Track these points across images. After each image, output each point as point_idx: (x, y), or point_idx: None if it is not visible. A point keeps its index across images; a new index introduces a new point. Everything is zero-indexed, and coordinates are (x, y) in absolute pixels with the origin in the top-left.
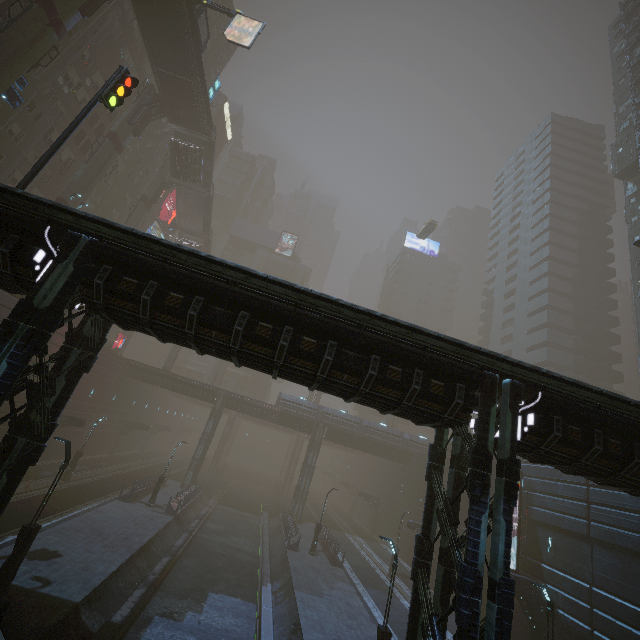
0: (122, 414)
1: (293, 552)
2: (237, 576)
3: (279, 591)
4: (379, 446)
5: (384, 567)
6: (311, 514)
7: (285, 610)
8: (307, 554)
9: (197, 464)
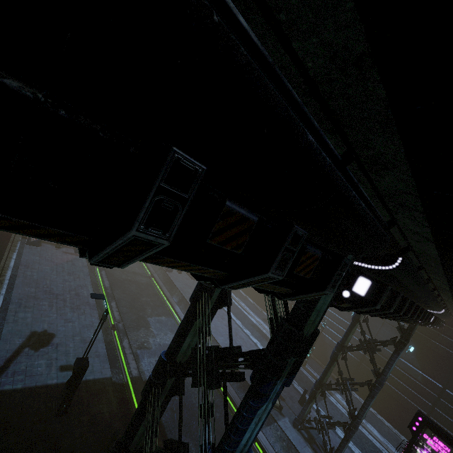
0: None
1: (170, 274)
2: (150, 298)
3: (179, 305)
4: None
5: None
6: None
7: None
8: (177, 273)
9: None
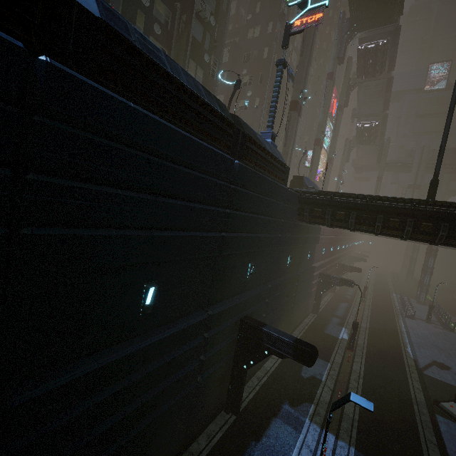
0: (348, 253)
1: None
2: None
3: None
4: None
5: None
6: None
7: None
8: None
9: (427, 288)
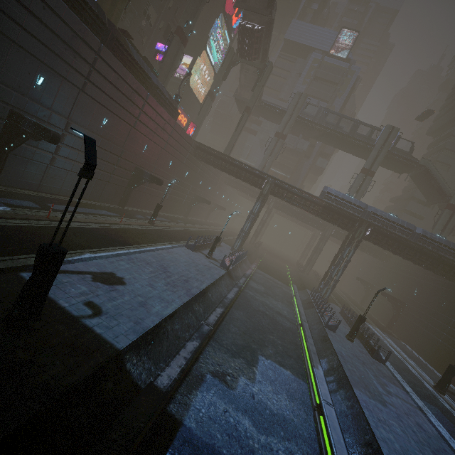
0: (192, 189)
1: (331, 332)
2: (282, 341)
3: (327, 374)
4: (430, 258)
5: (421, 372)
6: (330, 296)
7: (344, 408)
8: (344, 338)
9: (244, 235)
